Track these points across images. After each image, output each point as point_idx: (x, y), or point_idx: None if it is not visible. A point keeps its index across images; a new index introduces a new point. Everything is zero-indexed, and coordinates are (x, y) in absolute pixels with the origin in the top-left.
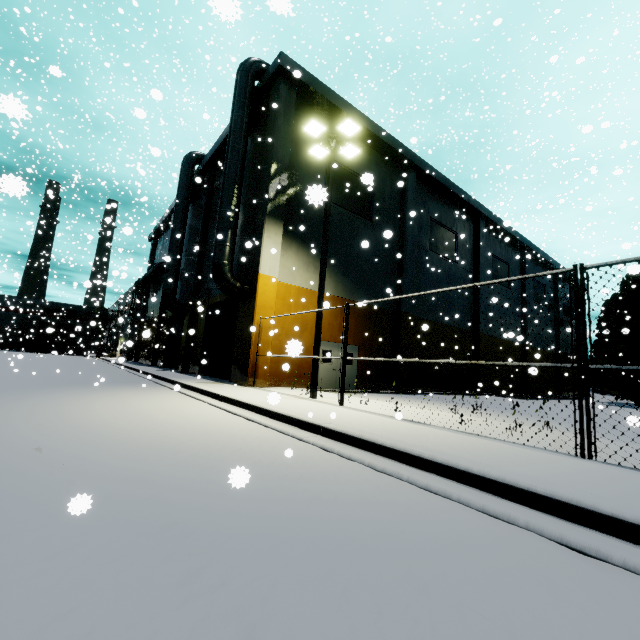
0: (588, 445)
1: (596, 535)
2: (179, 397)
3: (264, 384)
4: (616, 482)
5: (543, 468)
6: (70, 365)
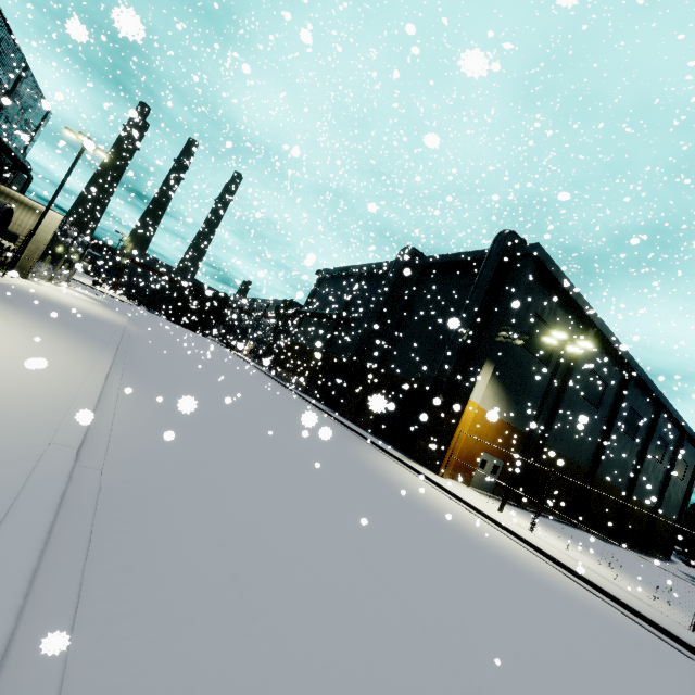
0: None
1: None
2: (420, 480)
3: (447, 476)
4: None
5: (678, 629)
6: (258, 377)
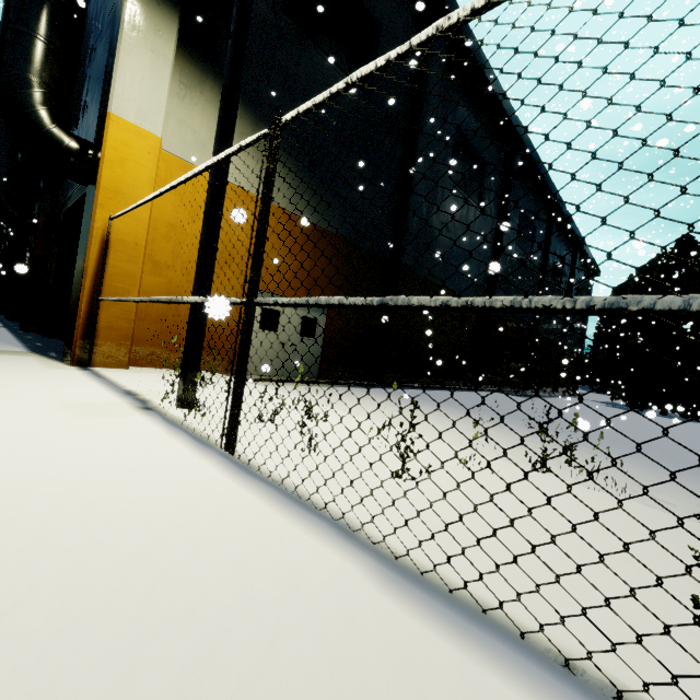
0: None
1: None
2: None
3: (119, 362)
4: None
5: None
6: None
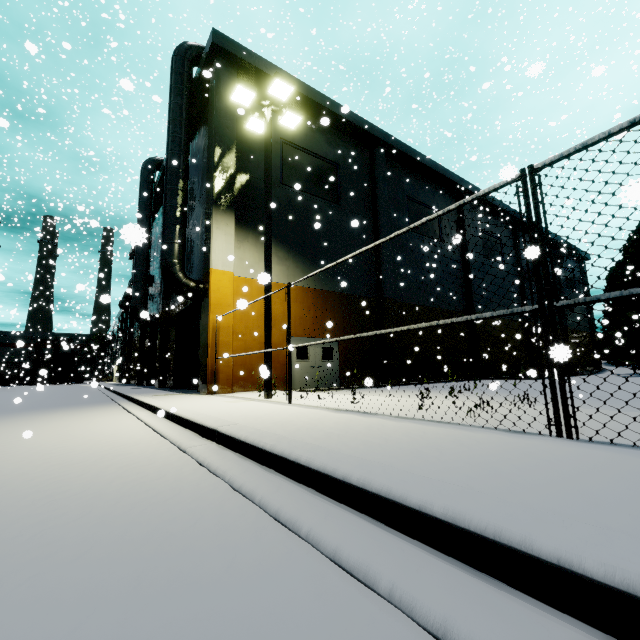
0: (565, 419)
1: (526, 613)
2: (113, 413)
3: (228, 390)
4: (596, 476)
5: (483, 462)
6: (48, 393)
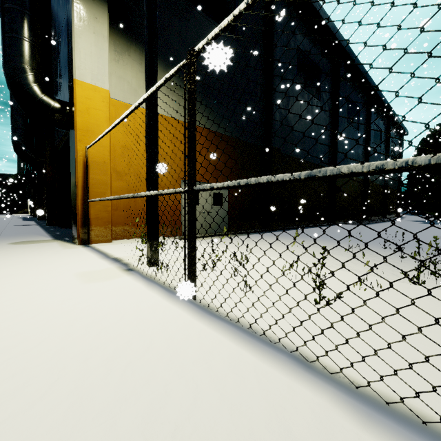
0: None
1: None
2: None
3: (106, 239)
4: None
5: None
6: None
